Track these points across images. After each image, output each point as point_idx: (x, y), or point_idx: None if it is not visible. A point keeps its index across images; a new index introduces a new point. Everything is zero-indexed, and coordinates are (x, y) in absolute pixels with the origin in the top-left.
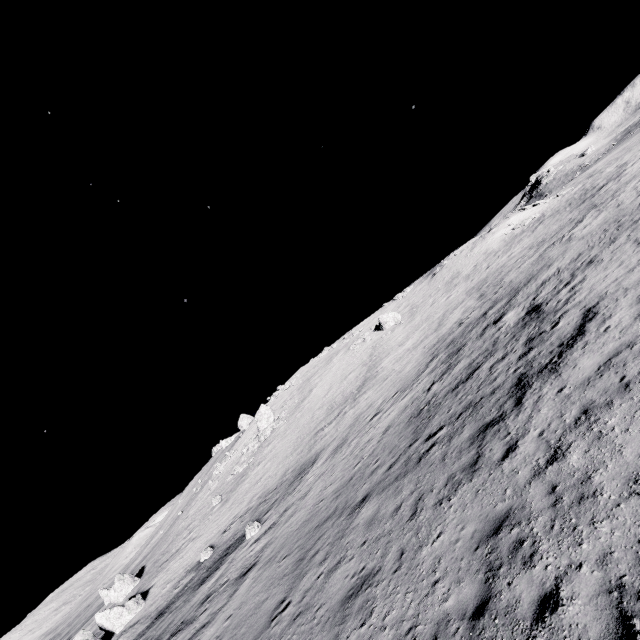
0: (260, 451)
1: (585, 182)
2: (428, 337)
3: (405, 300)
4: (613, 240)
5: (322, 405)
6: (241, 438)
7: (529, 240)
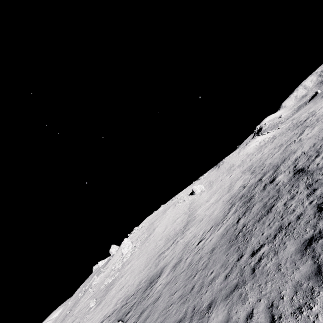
0: (123, 268)
1: (292, 121)
2: (224, 196)
3: (205, 179)
4: None
5: (162, 237)
6: (111, 259)
7: (271, 146)
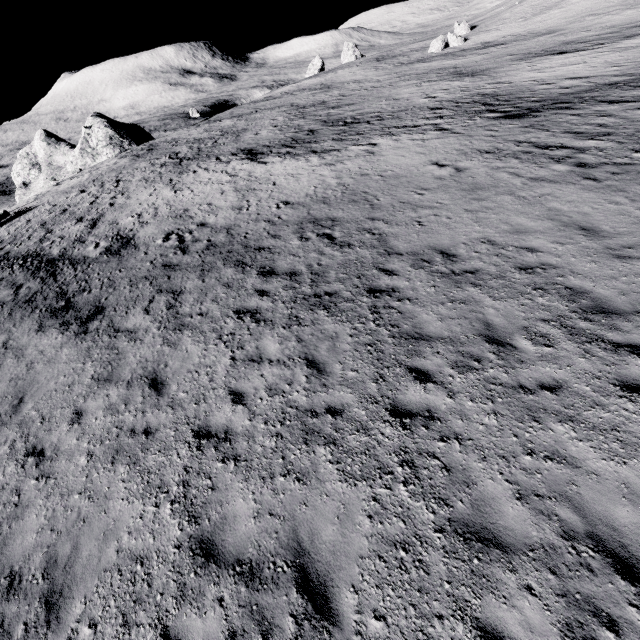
0: None
1: None
2: None
3: None
4: None
5: None
6: None
7: None
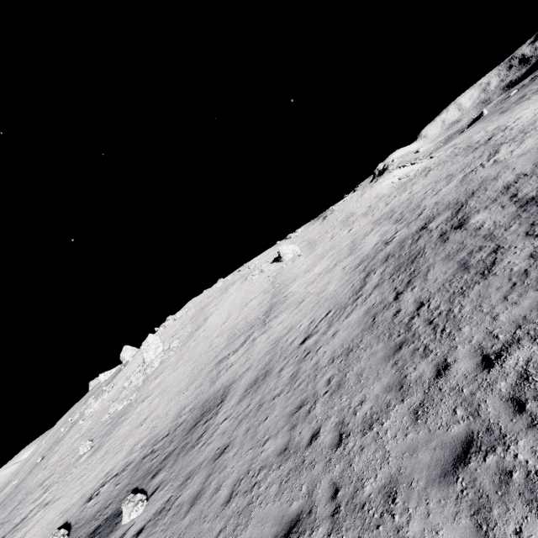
0: (145, 385)
1: (455, 147)
2: (343, 260)
3: (299, 238)
4: None
5: (221, 333)
6: (123, 371)
7: (428, 180)
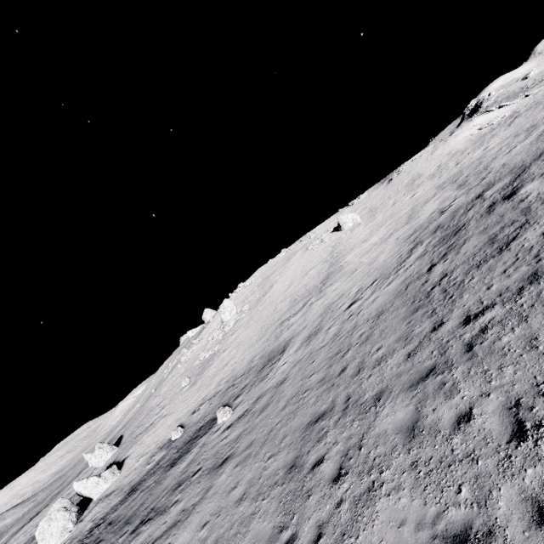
0: (225, 339)
1: None
2: (399, 230)
3: (361, 204)
4: None
5: (284, 298)
6: (206, 328)
7: (508, 131)
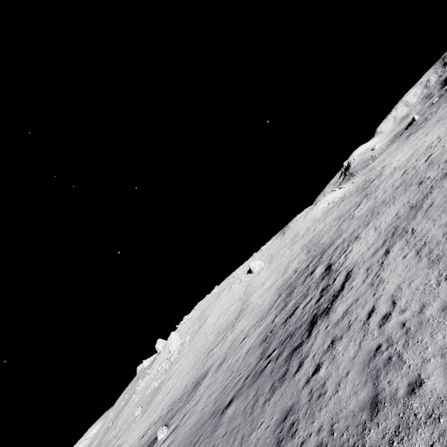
0: (170, 368)
1: (367, 174)
2: (278, 280)
3: (267, 251)
4: (368, 224)
5: (213, 330)
6: (157, 358)
7: (335, 213)
